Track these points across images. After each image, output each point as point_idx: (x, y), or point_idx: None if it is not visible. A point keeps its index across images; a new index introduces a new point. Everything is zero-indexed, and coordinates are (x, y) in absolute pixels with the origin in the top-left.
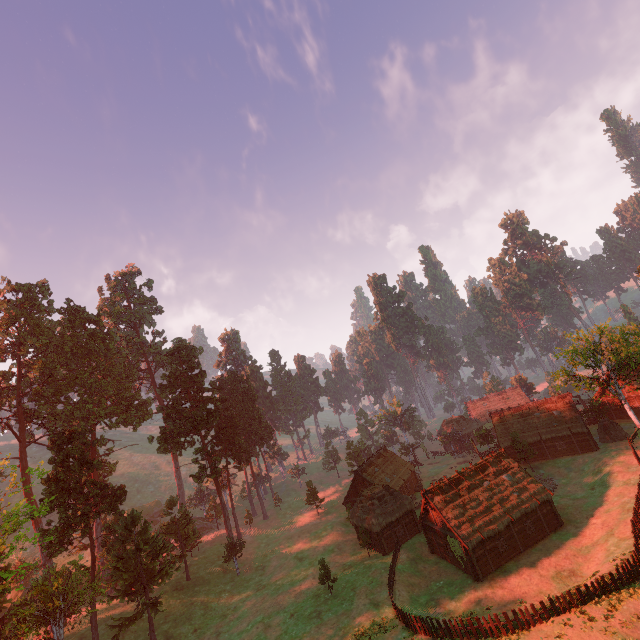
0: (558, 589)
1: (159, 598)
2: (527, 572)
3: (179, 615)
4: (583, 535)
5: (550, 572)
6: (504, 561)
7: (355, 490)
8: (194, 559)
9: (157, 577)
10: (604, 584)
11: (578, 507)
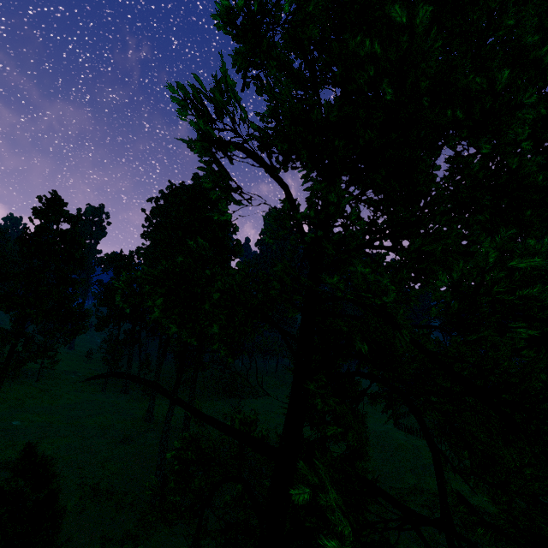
0: None
1: None
2: None
3: None
4: None
5: None
6: None
7: None
8: None
9: None
10: None
11: None
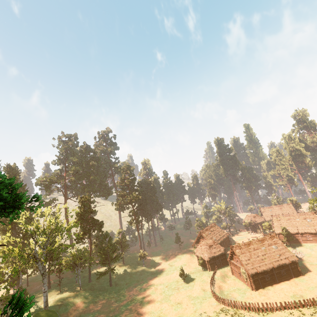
0: (292, 302)
1: (114, 267)
2: (278, 292)
3: (120, 277)
4: (312, 281)
5: (290, 294)
6: (267, 285)
7: (198, 240)
8: (126, 256)
9: (114, 259)
10: (313, 301)
11: (312, 268)
